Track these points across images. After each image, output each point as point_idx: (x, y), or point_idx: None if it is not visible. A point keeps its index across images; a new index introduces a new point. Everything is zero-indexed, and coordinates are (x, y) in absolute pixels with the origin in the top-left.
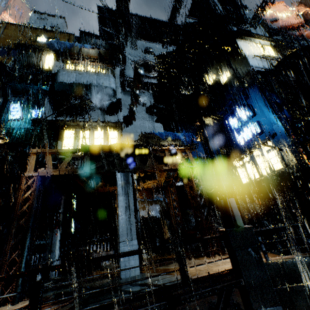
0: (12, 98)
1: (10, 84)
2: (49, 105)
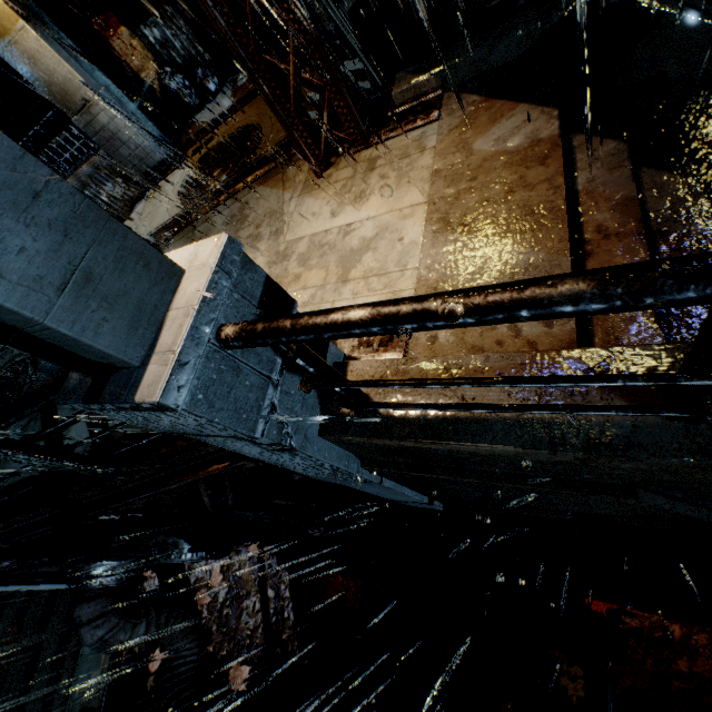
0: None
1: None
2: None
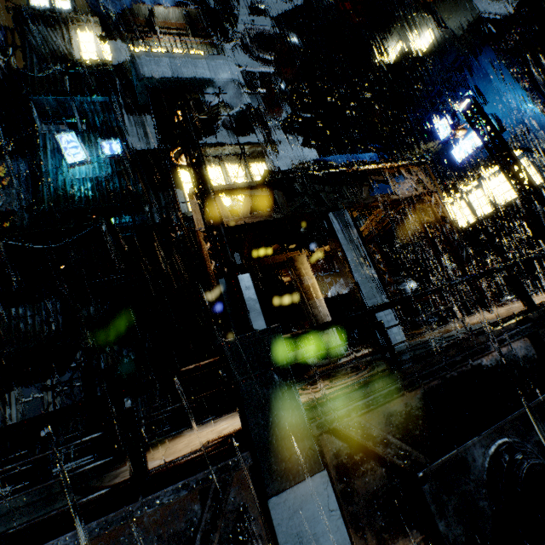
0: (42, 127)
1: (34, 97)
2: (135, 128)
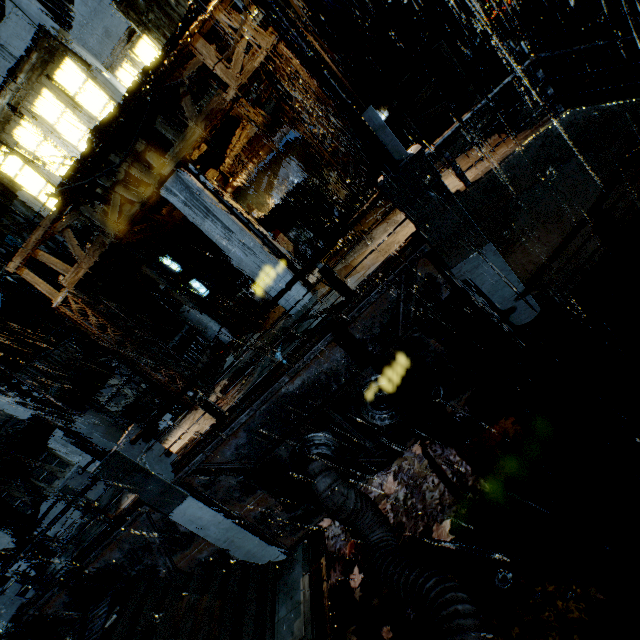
0: None
1: None
2: None
